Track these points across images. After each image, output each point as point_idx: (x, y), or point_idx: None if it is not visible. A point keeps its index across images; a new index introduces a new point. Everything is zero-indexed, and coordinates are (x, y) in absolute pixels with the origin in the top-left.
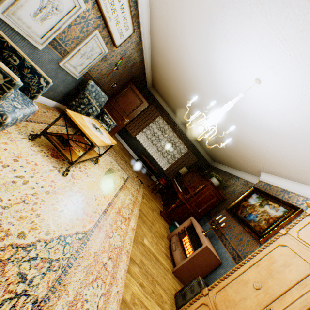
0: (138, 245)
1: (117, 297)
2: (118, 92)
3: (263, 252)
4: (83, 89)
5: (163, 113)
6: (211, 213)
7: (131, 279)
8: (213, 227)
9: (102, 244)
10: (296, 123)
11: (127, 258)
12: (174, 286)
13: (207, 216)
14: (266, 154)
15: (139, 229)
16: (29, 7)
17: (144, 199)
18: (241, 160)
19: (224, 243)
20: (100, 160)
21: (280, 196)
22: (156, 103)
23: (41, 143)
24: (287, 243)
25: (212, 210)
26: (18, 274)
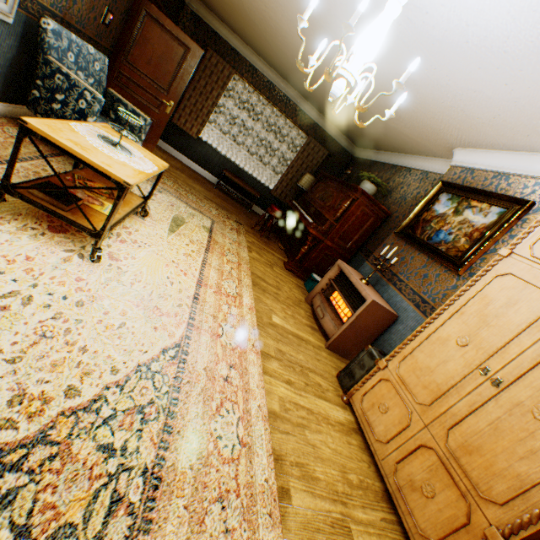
0: (266, 330)
1: (261, 413)
2: (124, 35)
3: (471, 292)
4: (38, 49)
5: (240, 64)
6: (369, 245)
7: (272, 381)
8: (378, 269)
9: (212, 351)
10: None
11: (256, 357)
12: (333, 366)
13: (362, 252)
14: (469, 108)
15: (260, 305)
16: None
17: (252, 252)
18: (415, 134)
19: (399, 288)
20: (149, 208)
21: (491, 188)
22: (218, 43)
23: (15, 210)
24: (513, 270)
25: (369, 239)
26: (99, 449)
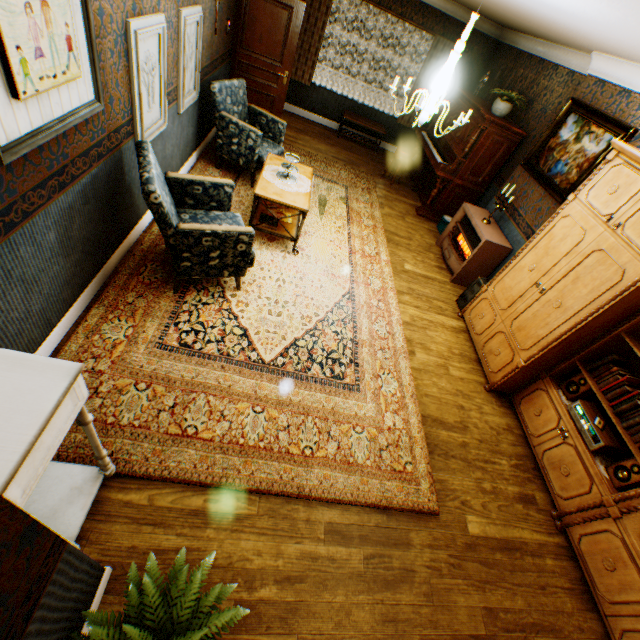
0: (400, 276)
1: (398, 322)
2: (237, 27)
3: (544, 231)
4: (213, 109)
5: None
6: (503, 175)
7: (405, 307)
8: (497, 209)
9: (367, 294)
10: (589, 13)
11: (393, 294)
12: (454, 295)
13: (496, 183)
14: (580, 34)
15: (394, 258)
16: (144, 108)
17: (384, 209)
18: (551, 35)
19: (517, 223)
20: None
21: (612, 109)
22: None
23: None
24: (572, 213)
25: (504, 167)
26: (333, 333)
